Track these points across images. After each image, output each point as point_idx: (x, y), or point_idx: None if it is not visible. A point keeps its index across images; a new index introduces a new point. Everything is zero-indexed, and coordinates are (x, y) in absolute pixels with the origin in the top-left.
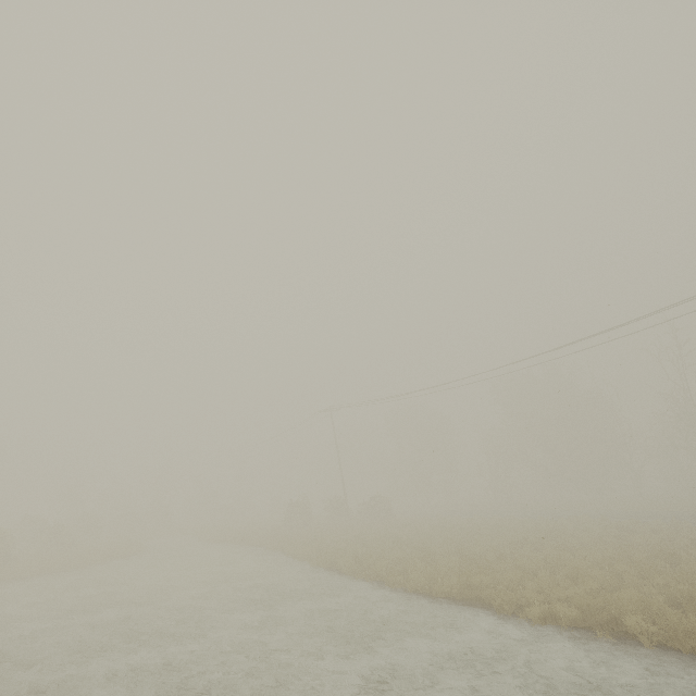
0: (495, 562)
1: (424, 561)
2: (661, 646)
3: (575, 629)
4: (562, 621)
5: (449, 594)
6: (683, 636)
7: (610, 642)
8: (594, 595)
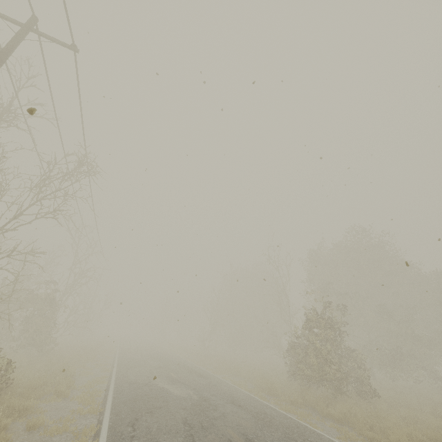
0: None
1: None
2: None
3: None
4: None
5: None
6: None
7: None
8: None
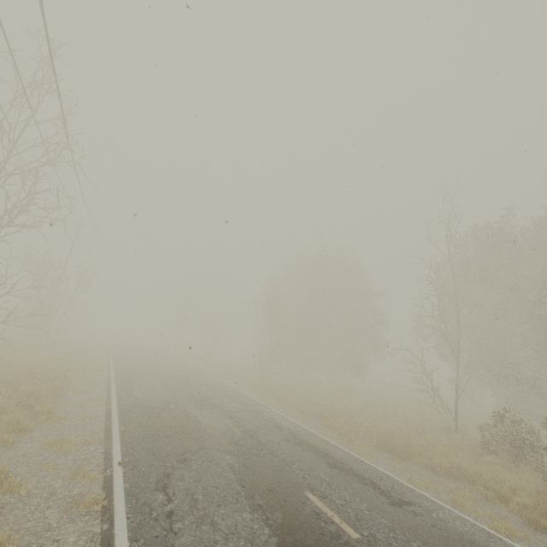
0: None
1: None
2: None
3: None
4: None
5: None
6: None
7: None
8: None
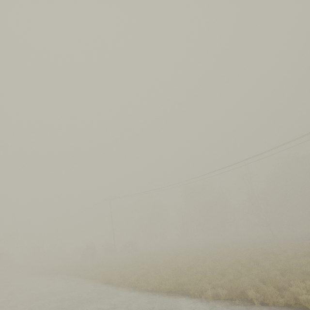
0: (187, 270)
1: (155, 273)
2: (261, 303)
3: (226, 299)
4: (221, 296)
5: (169, 289)
6: (270, 297)
7: (242, 304)
8: (232, 282)
